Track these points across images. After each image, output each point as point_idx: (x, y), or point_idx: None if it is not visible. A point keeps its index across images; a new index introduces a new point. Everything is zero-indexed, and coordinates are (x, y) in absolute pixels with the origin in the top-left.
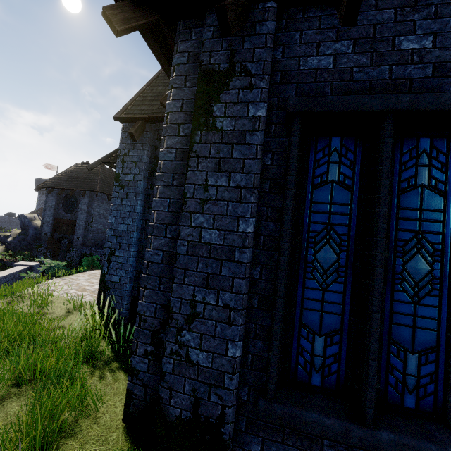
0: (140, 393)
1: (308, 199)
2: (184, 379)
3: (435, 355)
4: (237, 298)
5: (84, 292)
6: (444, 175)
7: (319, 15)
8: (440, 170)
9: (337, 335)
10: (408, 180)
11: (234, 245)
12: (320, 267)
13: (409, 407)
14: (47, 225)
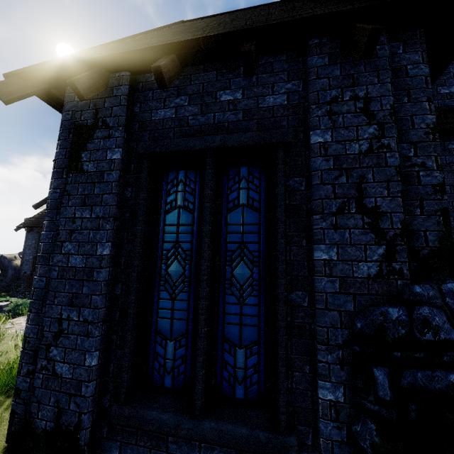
0: (21, 412)
1: (162, 223)
2: (50, 392)
3: (257, 348)
4: (94, 313)
5: None
6: (258, 195)
7: None
8: (255, 191)
9: (184, 339)
10: (233, 201)
11: (93, 267)
12: (171, 280)
13: (239, 398)
14: (27, 264)
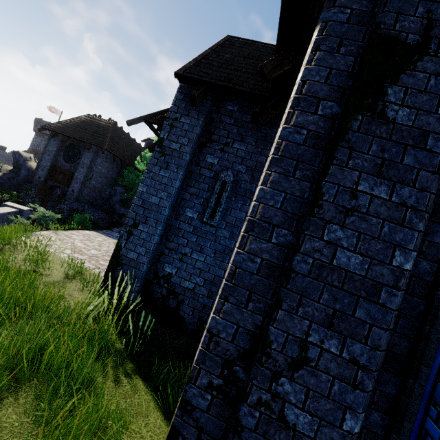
0: (191, 437)
1: None
2: None
3: None
4: (371, 354)
5: (81, 256)
6: None
7: None
8: None
9: None
10: None
11: (381, 281)
12: None
13: None
14: (42, 170)
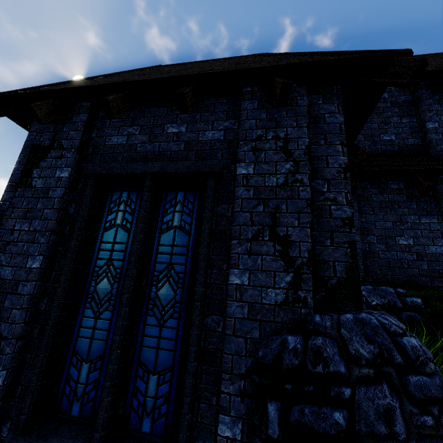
0: None
1: (99, 240)
2: None
3: (171, 375)
4: (10, 328)
5: None
6: (191, 218)
7: None
8: (188, 215)
9: (99, 361)
10: (167, 223)
11: (20, 279)
12: (97, 297)
13: (145, 432)
14: None
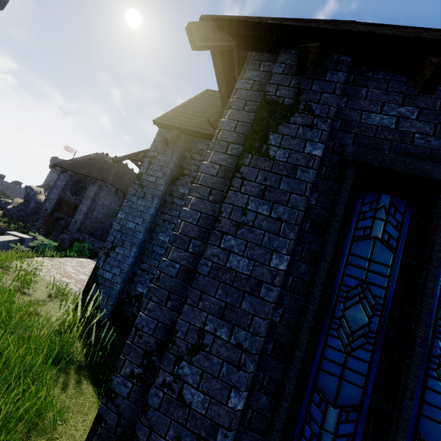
0: (112, 422)
1: (346, 250)
2: (169, 421)
3: None
4: (252, 339)
5: (69, 280)
6: None
7: (388, 78)
8: None
9: (354, 412)
10: None
11: (262, 279)
12: (347, 326)
13: None
14: (50, 202)
